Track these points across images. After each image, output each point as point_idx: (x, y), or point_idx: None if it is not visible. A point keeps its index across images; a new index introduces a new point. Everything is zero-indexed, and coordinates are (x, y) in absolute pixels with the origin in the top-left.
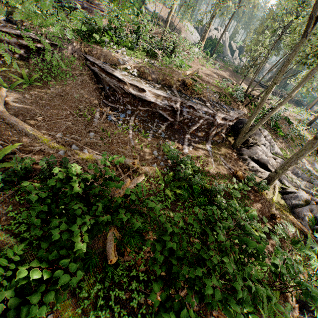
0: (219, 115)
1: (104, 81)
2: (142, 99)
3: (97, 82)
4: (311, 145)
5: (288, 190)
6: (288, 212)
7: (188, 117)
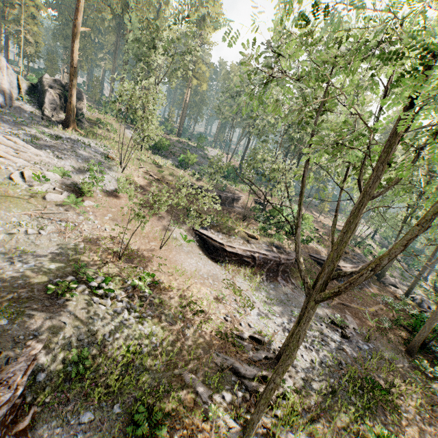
0: None
1: None
2: None
3: (320, 267)
4: (419, 277)
5: (411, 296)
6: (418, 307)
7: None
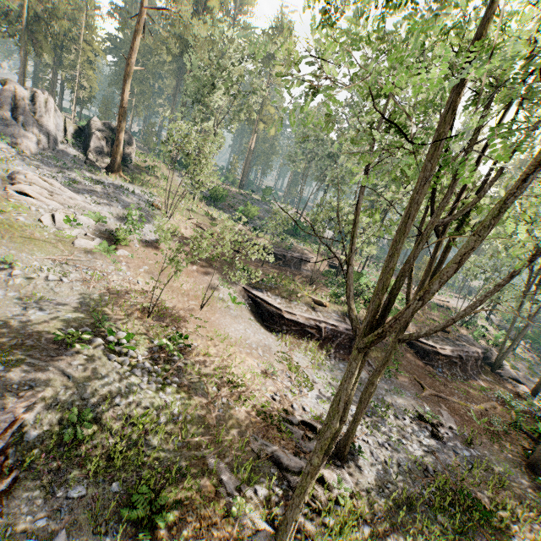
0: (480, 352)
1: (418, 347)
2: (446, 355)
3: (410, 347)
4: None
5: None
6: None
7: (466, 358)
